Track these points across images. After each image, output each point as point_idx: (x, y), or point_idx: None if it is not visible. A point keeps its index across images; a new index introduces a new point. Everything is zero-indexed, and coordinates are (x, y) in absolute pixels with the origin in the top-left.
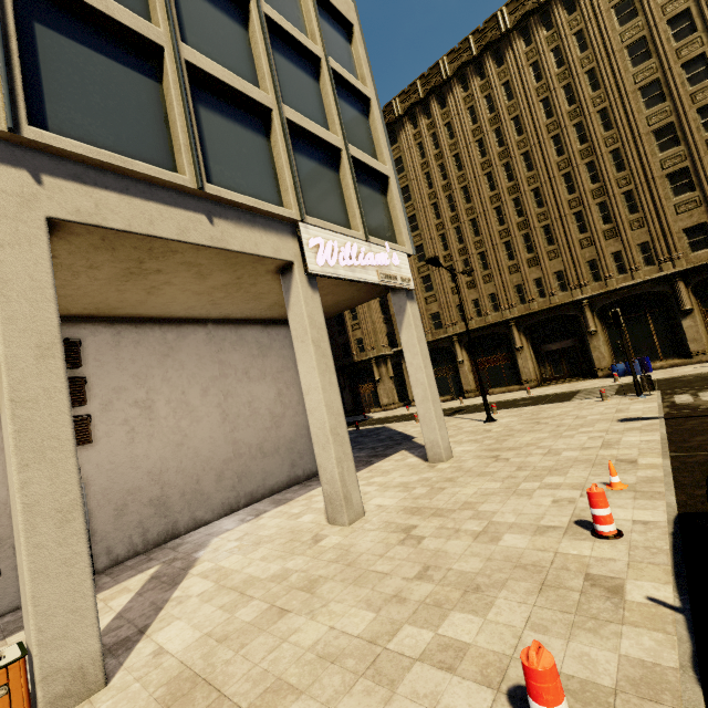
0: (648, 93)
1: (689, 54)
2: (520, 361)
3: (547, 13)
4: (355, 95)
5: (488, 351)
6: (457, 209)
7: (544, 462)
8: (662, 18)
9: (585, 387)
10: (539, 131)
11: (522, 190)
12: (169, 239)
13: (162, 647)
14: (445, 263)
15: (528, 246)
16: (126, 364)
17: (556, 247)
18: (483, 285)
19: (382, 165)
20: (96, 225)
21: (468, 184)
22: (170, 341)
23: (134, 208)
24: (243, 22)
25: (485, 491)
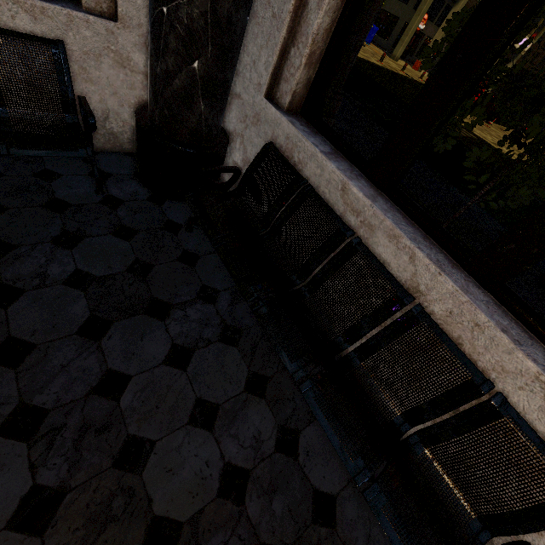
0: None
1: None
2: None
3: None
4: None
5: None
6: None
7: None
8: None
9: None
10: None
11: None
12: None
13: None
14: None
15: None
16: None
17: None
18: None
19: None
20: None
21: None
22: None
23: None
24: None
25: None
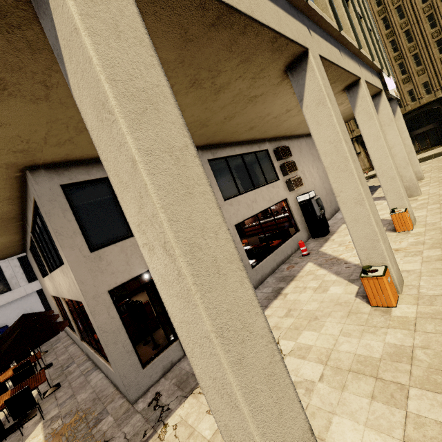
0: None
1: None
2: None
3: None
4: None
5: None
6: None
7: None
8: None
9: None
10: None
11: (397, 34)
12: (372, 84)
13: (415, 216)
14: None
15: (402, 70)
16: (294, 156)
17: (423, 66)
18: None
19: (376, 35)
20: (367, 81)
21: None
22: (299, 146)
23: (366, 73)
24: None
25: None
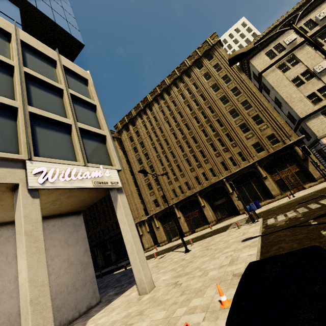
0: (223, 100)
1: (231, 87)
2: (205, 212)
3: (181, 79)
4: (87, 104)
5: (190, 209)
6: (164, 148)
7: (197, 284)
8: (219, 77)
9: (234, 221)
10: (188, 116)
11: (188, 138)
12: None
13: None
14: (163, 171)
15: (195, 159)
16: None
17: (207, 158)
18: (181, 179)
19: (101, 130)
20: None
21: (166, 138)
22: None
23: None
24: (10, 74)
25: (152, 324)
